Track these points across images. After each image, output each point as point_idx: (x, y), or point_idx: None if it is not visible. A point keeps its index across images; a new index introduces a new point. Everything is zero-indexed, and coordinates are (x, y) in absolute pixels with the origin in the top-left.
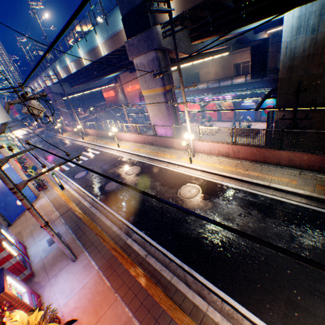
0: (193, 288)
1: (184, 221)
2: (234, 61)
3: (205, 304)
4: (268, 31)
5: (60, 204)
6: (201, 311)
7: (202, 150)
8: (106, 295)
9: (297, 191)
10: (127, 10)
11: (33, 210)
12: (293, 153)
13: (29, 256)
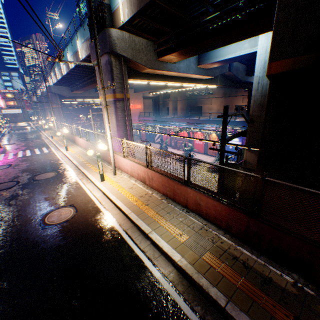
0: None
1: None
2: (236, 102)
3: None
4: None
5: None
6: None
7: (126, 169)
8: None
9: (173, 255)
10: None
11: None
12: (199, 193)
13: None
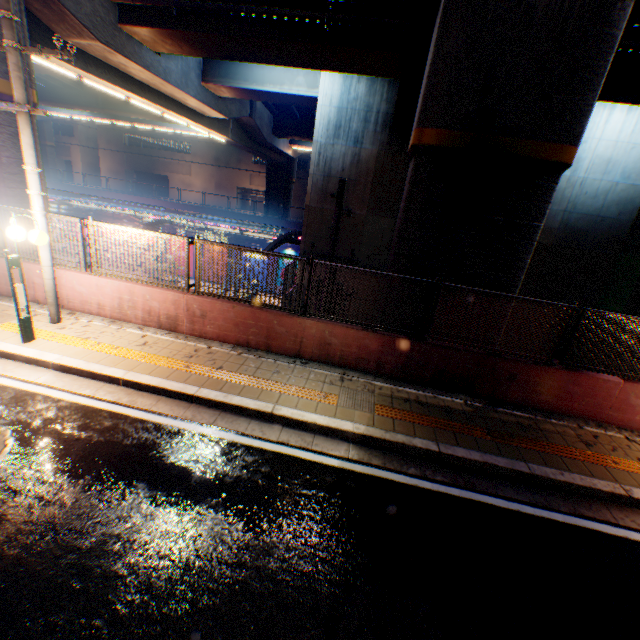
0: None
1: None
2: (240, 182)
3: None
4: (295, 145)
5: None
6: None
7: (96, 303)
8: None
9: (341, 425)
10: None
11: None
12: (331, 325)
13: None
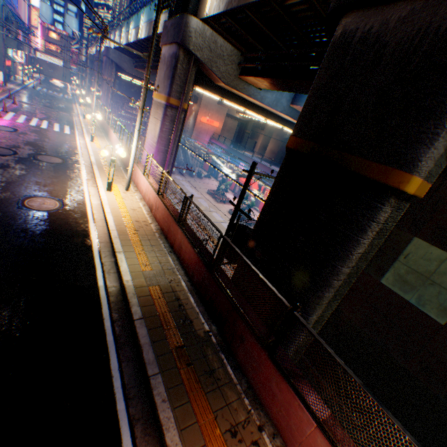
0: None
1: None
2: None
3: None
4: None
5: None
6: None
7: (142, 189)
8: None
9: (125, 275)
10: None
11: None
12: (185, 237)
13: None
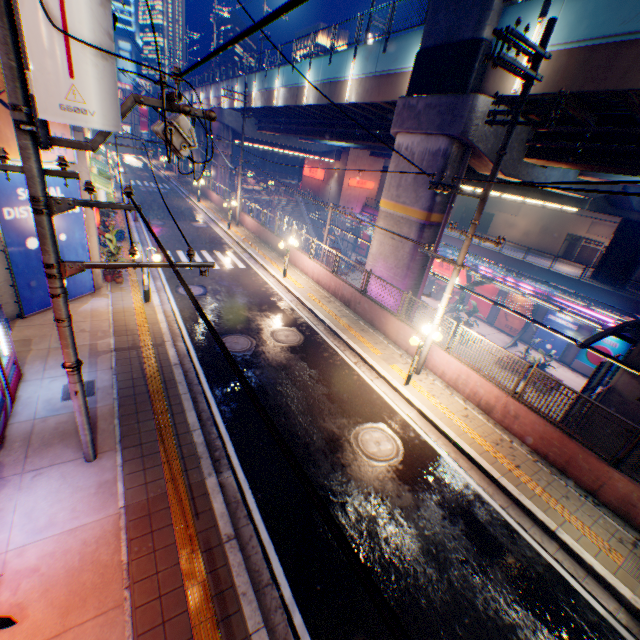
0: None
1: (340, 503)
2: (572, 228)
3: None
4: None
5: (126, 326)
6: None
7: (440, 369)
8: (106, 581)
9: (617, 586)
10: (436, 42)
11: (66, 327)
12: None
13: (17, 398)
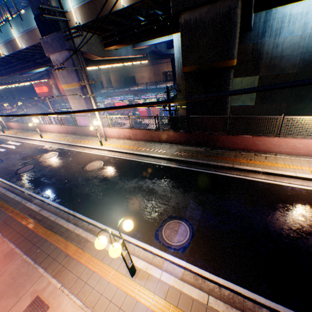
0: (72, 222)
1: (82, 184)
2: (163, 69)
3: (75, 227)
4: None
5: None
6: (70, 231)
7: (113, 135)
8: None
9: (163, 156)
10: (38, 12)
11: None
12: (165, 132)
13: None
